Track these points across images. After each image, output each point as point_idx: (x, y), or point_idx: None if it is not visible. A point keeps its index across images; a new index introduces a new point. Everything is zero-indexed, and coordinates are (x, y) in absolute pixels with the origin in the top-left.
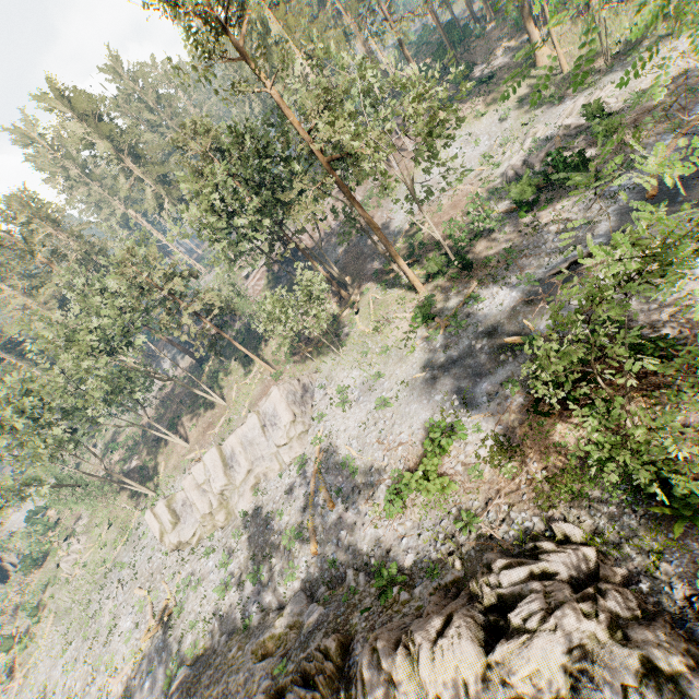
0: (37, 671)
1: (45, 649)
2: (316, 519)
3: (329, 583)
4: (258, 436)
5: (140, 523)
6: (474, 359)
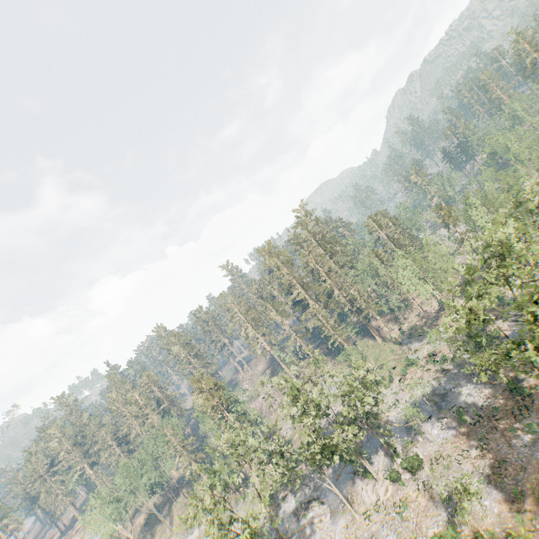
0: None
1: None
2: None
3: None
4: None
5: None
6: (272, 535)
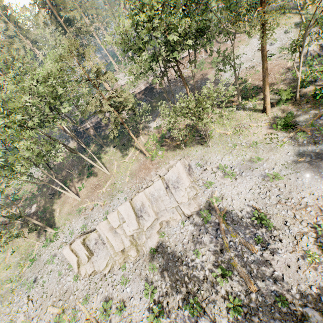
0: None
1: None
2: (238, 260)
3: (280, 319)
4: (162, 195)
5: (42, 252)
6: None
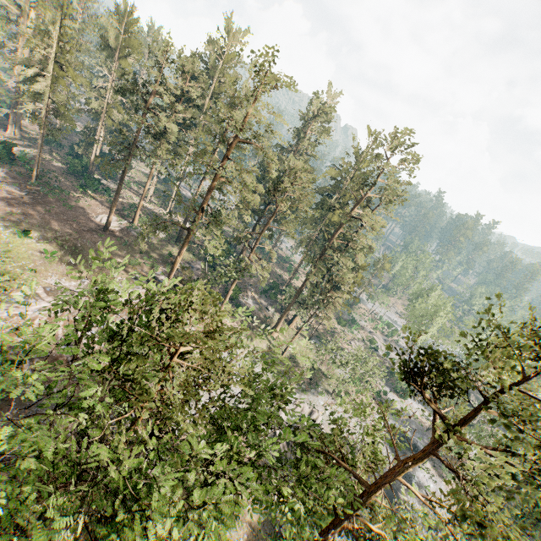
0: None
1: None
2: None
3: None
4: None
5: None
6: None
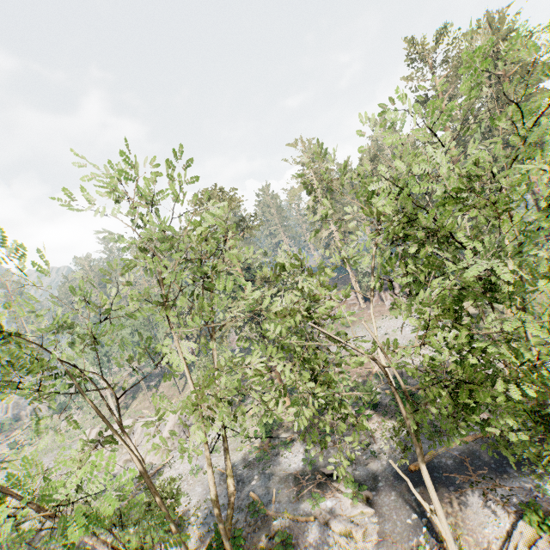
0: (5, 472)
1: (17, 463)
2: None
3: None
4: (151, 431)
5: None
6: (243, 489)
